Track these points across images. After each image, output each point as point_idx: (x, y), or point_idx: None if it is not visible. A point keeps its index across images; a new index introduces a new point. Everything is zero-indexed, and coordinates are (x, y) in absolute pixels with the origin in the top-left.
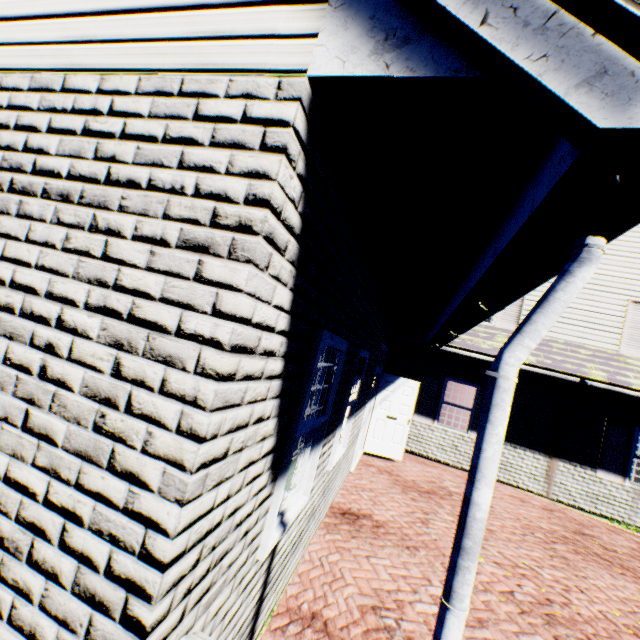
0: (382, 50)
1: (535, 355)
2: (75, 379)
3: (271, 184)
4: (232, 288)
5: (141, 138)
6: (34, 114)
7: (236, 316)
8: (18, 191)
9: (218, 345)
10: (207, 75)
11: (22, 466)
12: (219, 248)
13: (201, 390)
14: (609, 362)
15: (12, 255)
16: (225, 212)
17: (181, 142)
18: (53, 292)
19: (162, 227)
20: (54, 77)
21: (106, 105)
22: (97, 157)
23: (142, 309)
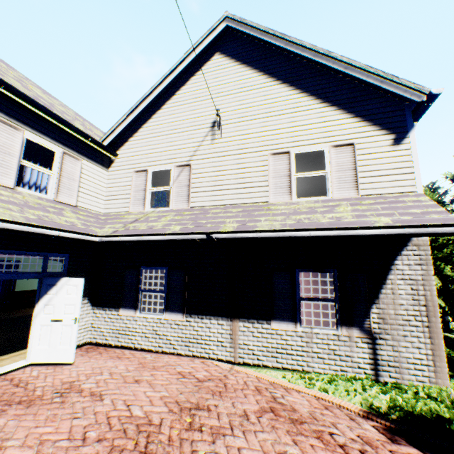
0: None
1: (185, 224)
2: None
3: None
4: None
5: None
6: None
7: None
8: None
9: None
10: None
11: None
12: None
13: None
14: (252, 213)
15: None
16: None
17: None
18: None
19: None
20: None
21: None
22: None
23: None
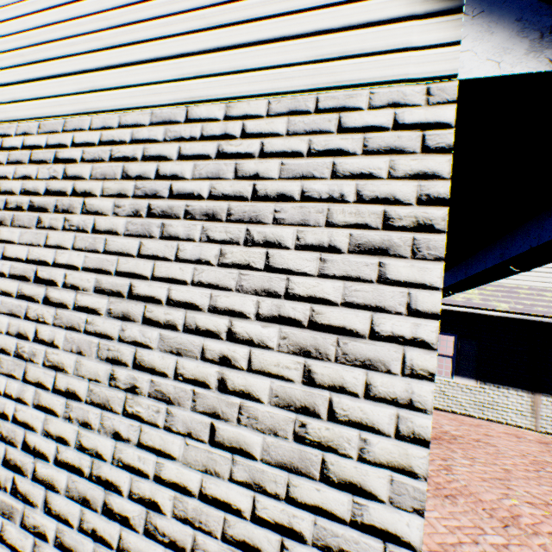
0: (539, 47)
1: (506, 302)
2: (260, 390)
3: (444, 183)
4: (425, 287)
5: (282, 155)
6: (160, 145)
7: (438, 314)
8: (157, 215)
9: (423, 345)
10: (343, 91)
11: (217, 482)
12: (399, 249)
13: (414, 392)
14: None
15: (163, 274)
16: (397, 214)
17: (329, 154)
18: (216, 306)
19: (327, 234)
20: (175, 110)
21: (237, 129)
22: (237, 176)
23: (323, 315)
